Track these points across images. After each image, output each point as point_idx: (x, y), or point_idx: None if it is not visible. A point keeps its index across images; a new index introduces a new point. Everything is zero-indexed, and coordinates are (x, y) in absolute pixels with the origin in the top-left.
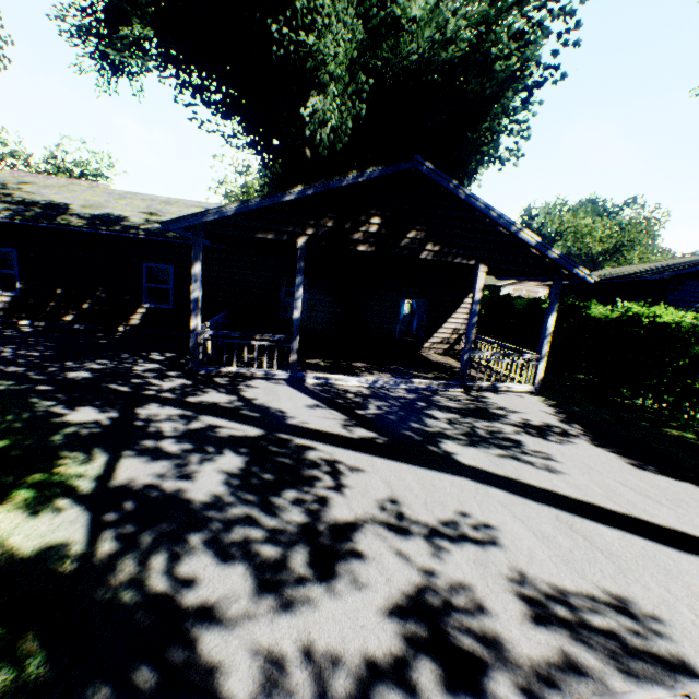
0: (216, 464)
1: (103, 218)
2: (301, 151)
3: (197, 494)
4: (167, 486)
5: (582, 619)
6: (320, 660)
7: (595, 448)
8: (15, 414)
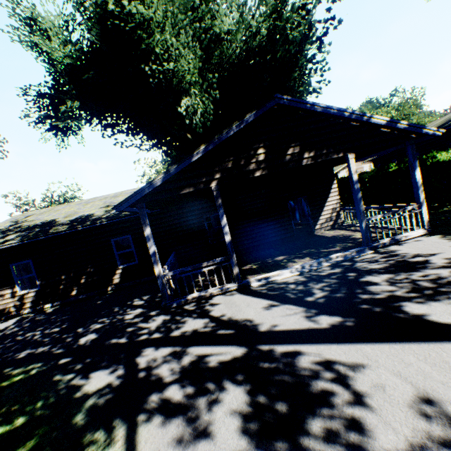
0: (224, 405)
1: (78, 220)
2: (185, 136)
3: None
4: None
5: None
6: None
7: None
8: (44, 399)
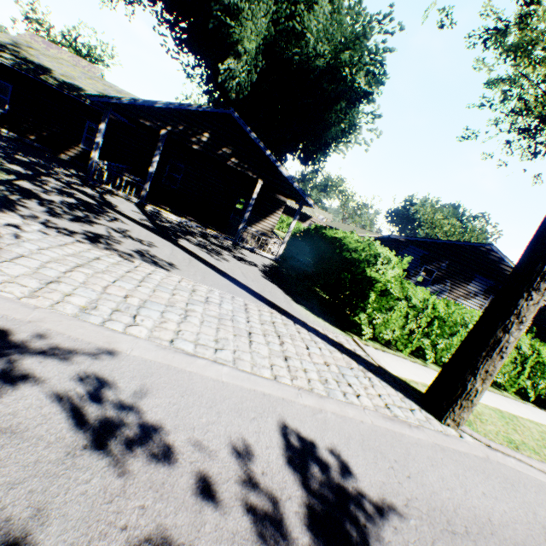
0: (63, 198)
1: (70, 86)
2: (229, 92)
3: (46, 197)
4: (36, 192)
5: (151, 258)
6: (52, 223)
7: (258, 270)
8: None
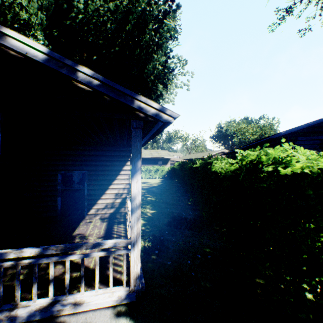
0: None
1: None
2: None
3: None
4: None
5: None
6: None
7: None
8: None
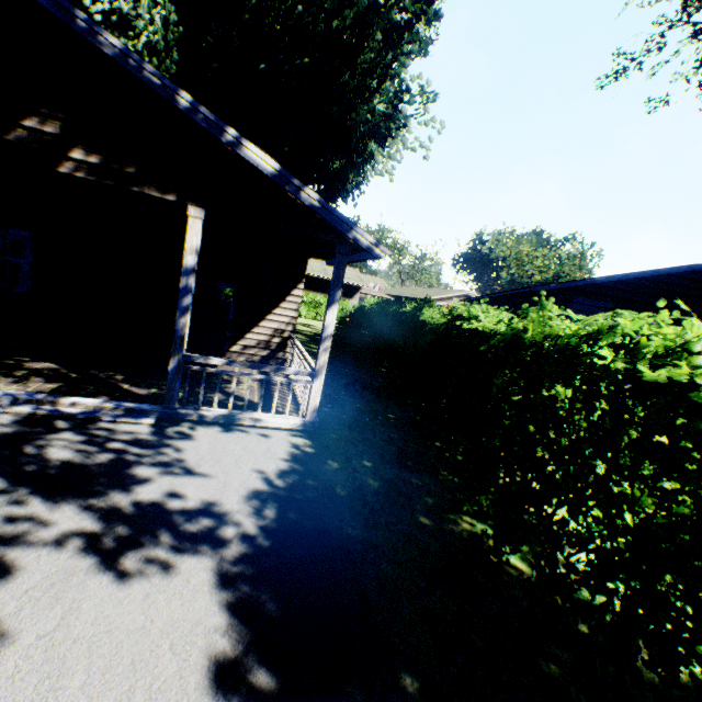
0: None
1: None
2: None
3: None
4: None
5: None
6: None
7: (211, 591)
8: None
